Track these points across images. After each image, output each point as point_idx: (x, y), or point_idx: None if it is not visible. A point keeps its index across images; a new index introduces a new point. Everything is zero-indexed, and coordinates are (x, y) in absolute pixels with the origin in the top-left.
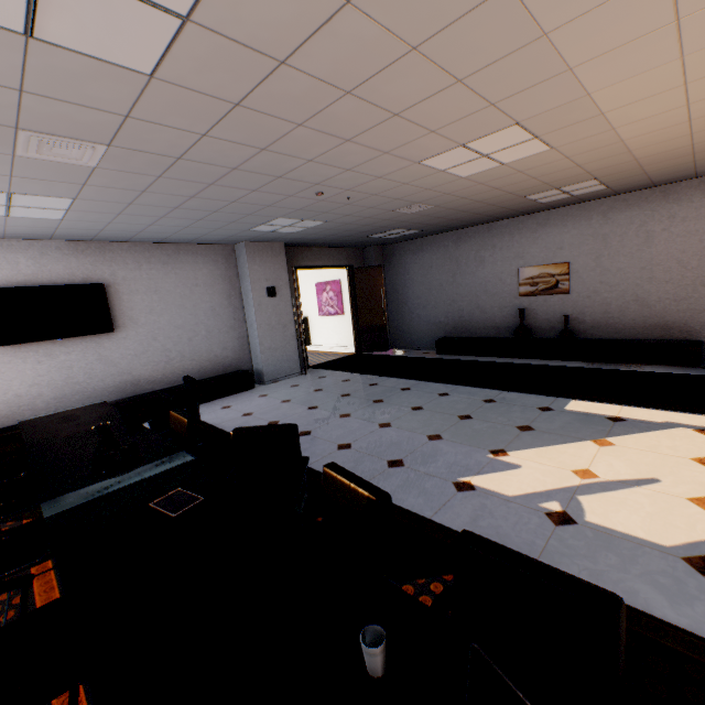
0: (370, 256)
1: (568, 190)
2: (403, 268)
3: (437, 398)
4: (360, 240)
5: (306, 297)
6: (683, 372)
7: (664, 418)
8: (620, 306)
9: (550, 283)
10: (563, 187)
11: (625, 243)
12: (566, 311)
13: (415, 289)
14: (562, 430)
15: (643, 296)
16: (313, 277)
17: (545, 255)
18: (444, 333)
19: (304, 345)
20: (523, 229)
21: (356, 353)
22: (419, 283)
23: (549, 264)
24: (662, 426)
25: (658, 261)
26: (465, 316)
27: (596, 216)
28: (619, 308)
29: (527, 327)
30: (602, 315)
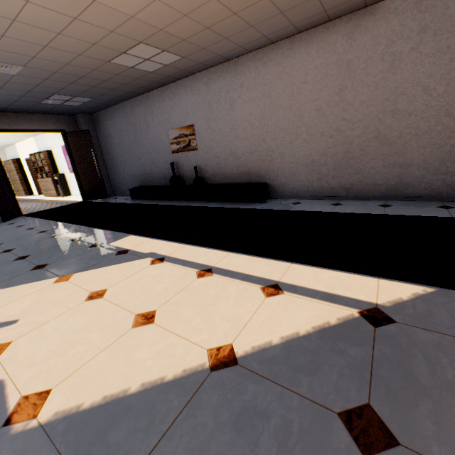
0: (80, 122)
1: (143, 56)
2: (107, 132)
3: (45, 239)
4: (48, 107)
5: (60, 158)
6: (243, 207)
7: (157, 248)
8: (225, 159)
9: (186, 142)
10: (130, 52)
11: (220, 109)
12: (198, 163)
13: (117, 149)
14: (63, 266)
15: (235, 151)
16: (59, 141)
17: (181, 119)
18: (139, 183)
19: (10, 197)
20: (166, 98)
21: (83, 201)
22: (118, 144)
23: (183, 127)
24: (138, 257)
25: (239, 123)
26: (147, 170)
27: (202, 86)
28: (224, 160)
29: (177, 177)
30: (216, 166)
